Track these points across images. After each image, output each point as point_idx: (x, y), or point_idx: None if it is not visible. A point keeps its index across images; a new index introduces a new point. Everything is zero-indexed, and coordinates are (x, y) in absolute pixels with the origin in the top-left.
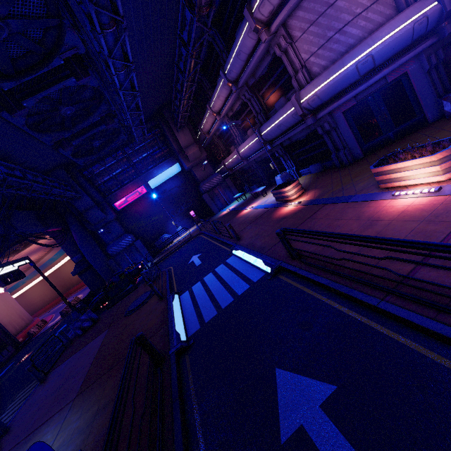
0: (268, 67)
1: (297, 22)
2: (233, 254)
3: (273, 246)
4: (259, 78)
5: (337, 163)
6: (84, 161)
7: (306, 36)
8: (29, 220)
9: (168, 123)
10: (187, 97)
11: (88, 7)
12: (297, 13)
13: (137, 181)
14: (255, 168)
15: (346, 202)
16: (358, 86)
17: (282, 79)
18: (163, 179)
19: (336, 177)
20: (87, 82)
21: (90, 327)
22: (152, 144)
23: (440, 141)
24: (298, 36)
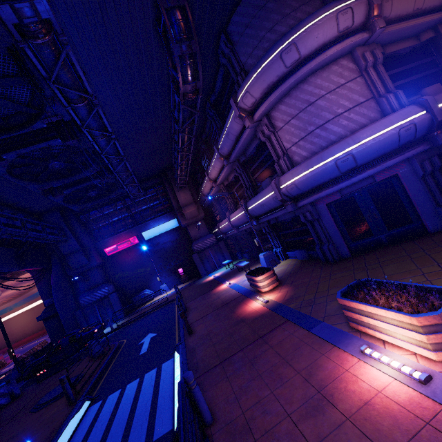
0: (257, 148)
1: (279, 114)
2: (174, 356)
3: (204, 373)
4: (249, 157)
5: (321, 257)
6: (78, 207)
7: (287, 127)
8: (4, 258)
9: (171, 182)
10: (185, 164)
11: (83, 84)
12: (279, 107)
13: (131, 230)
14: (246, 237)
15: (308, 330)
16: (339, 182)
17: (268, 161)
18: (158, 232)
19: (315, 276)
20: (75, 143)
21: (4, 406)
22: (154, 198)
23: (428, 288)
24: (280, 126)
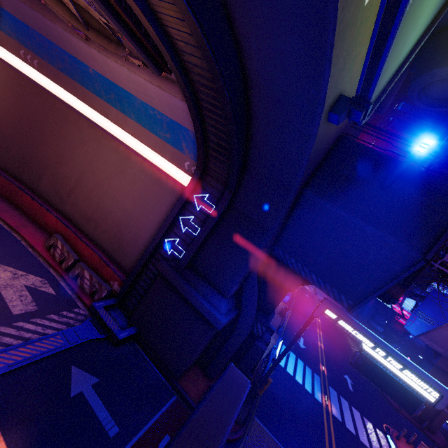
0: None
1: None
2: None
3: None
4: None
5: None
6: None
7: None
8: None
9: None
10: None
11: None
12: None
13: None
14: None
15: None
16: None
17: None
18: None
19: None
20: None
21: None
22: None
23: None
24: None
